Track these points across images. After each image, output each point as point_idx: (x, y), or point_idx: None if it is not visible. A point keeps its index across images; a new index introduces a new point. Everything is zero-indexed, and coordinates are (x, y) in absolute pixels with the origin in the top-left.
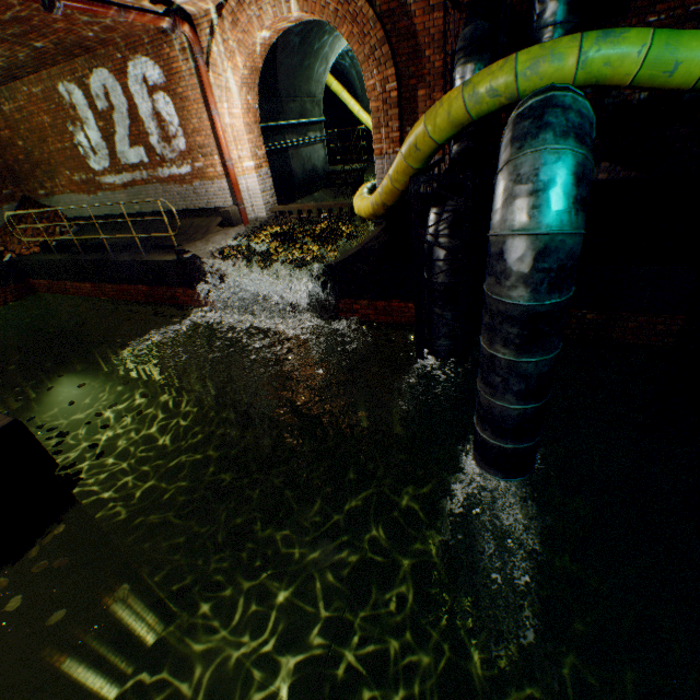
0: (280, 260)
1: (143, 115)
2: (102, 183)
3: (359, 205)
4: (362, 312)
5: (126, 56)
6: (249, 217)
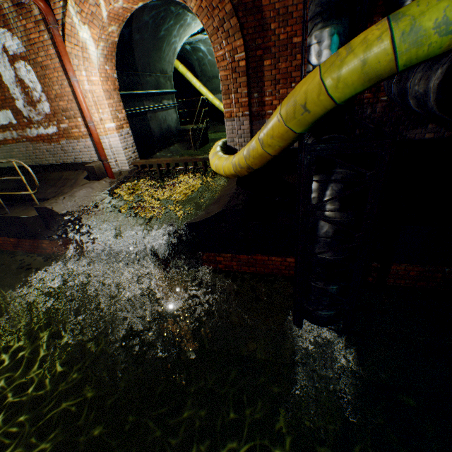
0: (143, 211)
1: (7, 81)
2: None
3: (217, 163)
4: (225, 263)
5: None
6: (114, 170)
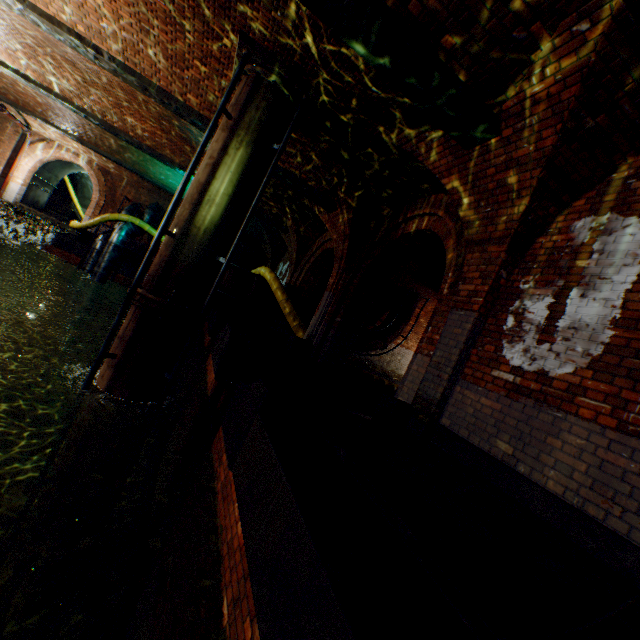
0: (20, 221)
1: None
2: None
3: (75, 223)
4: (58, 254)
5: None
6: (3, 197)
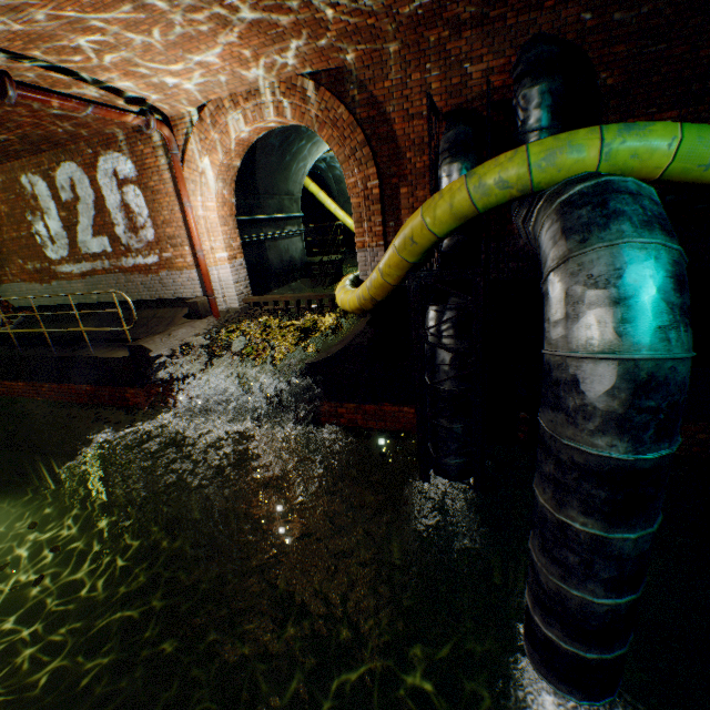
0: (252, 355)
1: (111, 206)
2: (58, 271)
3: (342, 297)
4: (349, 416)
5: (97, 151)
6: (220, 307)
